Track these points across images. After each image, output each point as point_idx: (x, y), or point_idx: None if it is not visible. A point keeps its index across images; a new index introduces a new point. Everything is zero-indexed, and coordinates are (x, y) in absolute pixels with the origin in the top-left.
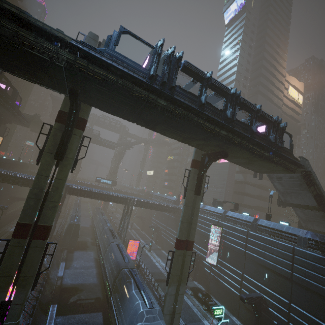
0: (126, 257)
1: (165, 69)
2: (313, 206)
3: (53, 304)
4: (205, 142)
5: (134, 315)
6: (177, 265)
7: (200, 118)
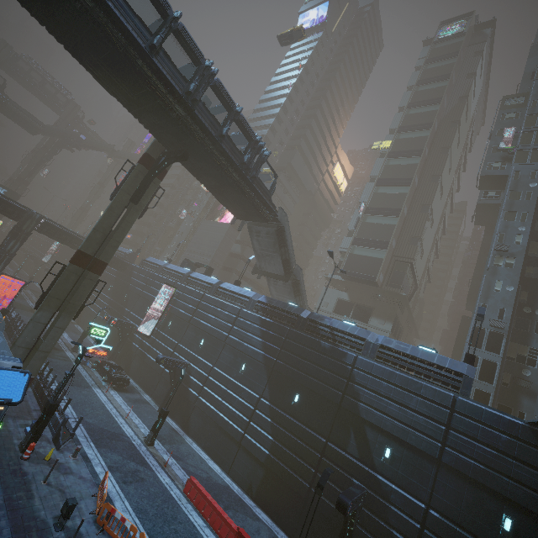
0: None
1: None
2: (281, 275)
3: None
4: (159, 122)
5: None
6: (64, 285)
7: (148, 66)
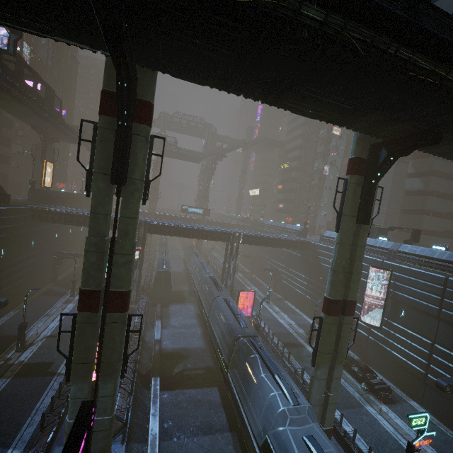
0: (241, 319)
1: None
2: None
3: (154, 377)
4: (392, 115)
5: (269, 409)
6: (329, 339)
7: (404, 44)
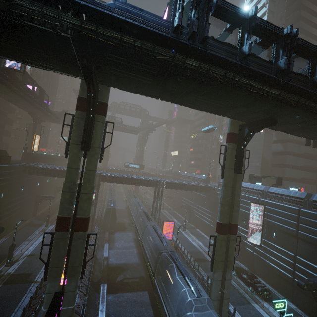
0: (164, 240)
1: (193, 16)
2: None
3: (103, 284)
4: (246, 109)
5: (181, 302)
6: (221, 251)
7: (243, 76)
